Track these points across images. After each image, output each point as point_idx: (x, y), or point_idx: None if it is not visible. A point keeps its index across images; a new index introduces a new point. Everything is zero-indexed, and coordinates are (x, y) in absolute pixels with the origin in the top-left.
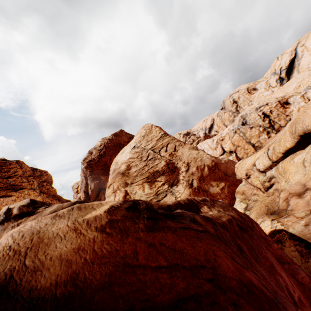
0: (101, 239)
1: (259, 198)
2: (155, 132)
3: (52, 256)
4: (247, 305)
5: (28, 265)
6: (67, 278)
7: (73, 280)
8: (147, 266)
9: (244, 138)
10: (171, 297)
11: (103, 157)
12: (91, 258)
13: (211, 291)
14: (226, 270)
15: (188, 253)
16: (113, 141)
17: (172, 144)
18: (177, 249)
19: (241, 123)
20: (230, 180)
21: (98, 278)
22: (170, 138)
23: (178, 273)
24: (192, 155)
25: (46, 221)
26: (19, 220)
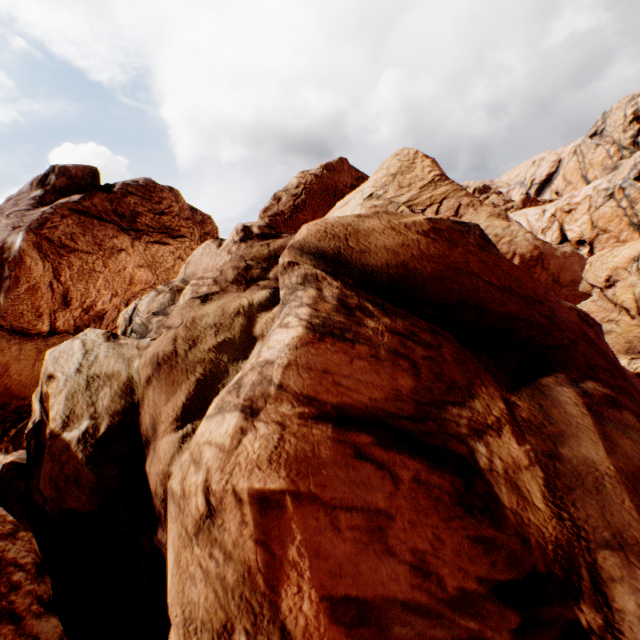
0: (426, 243)
1: (617, 327)
2: (420, 170)
3: (375, 245)
4: (587, 346)
5: (353, 247)
6: (397, 264)
7: (404, 267)
8: (480, 277)
9: (627, 213)
10: (501, 311)
11: (300, 212)
12: (418, 255)
13: (545, 326)
14: (568, 315)
15: (525, 284)
16: (323, 181)
17: (454, 201)
18: (512, 275)
19: (636, 175)
20: (561, 293)
21: (429, 271)
22: (451, 187)
23: (510, 297)
24: (492, 230)
25: (351, 219)
26: (265, 241)
